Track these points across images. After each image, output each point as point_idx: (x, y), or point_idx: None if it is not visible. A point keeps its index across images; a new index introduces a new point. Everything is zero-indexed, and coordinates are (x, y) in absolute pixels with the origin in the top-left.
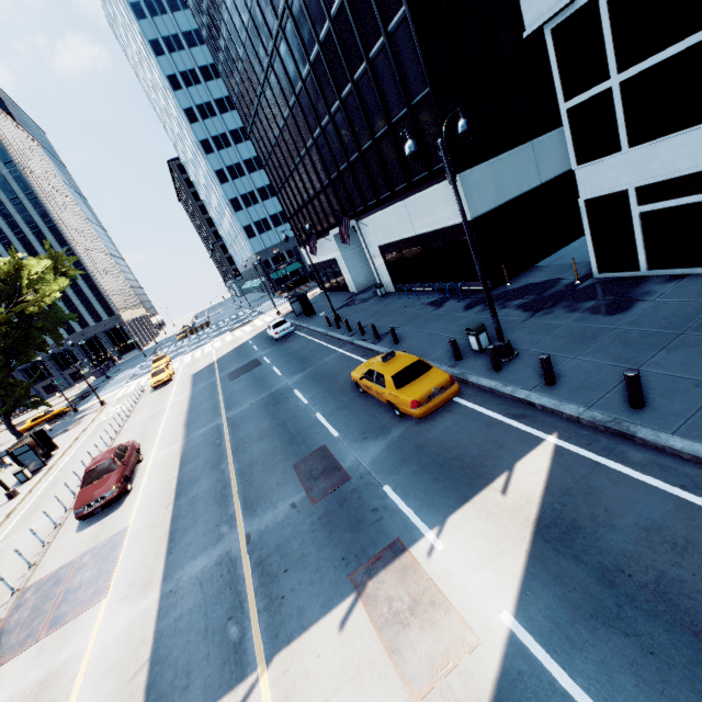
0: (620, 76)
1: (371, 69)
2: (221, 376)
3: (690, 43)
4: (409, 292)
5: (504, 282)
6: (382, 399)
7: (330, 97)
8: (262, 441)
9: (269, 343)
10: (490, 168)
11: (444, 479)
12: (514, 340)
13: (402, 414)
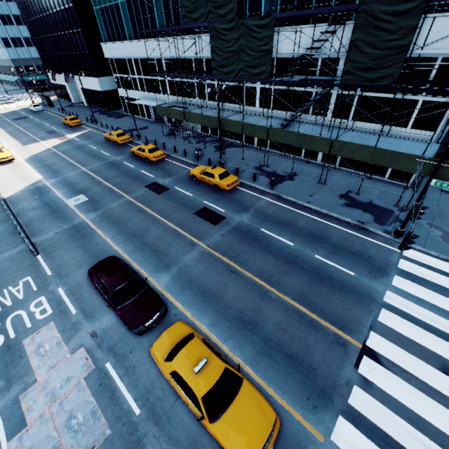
0: (119, 75)
1: (74, 35)
2: (8, 119)
3: (123, 76)
4: (91, 108)
5: (112, 111)
6: (68, 124)
7: (61, 29)
8: (36, 130)
9: (31, 113)
10: (108, 79)
11: (74, 132)
12: (100, 120)
13: (71, 126)
